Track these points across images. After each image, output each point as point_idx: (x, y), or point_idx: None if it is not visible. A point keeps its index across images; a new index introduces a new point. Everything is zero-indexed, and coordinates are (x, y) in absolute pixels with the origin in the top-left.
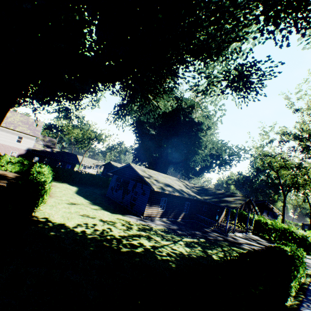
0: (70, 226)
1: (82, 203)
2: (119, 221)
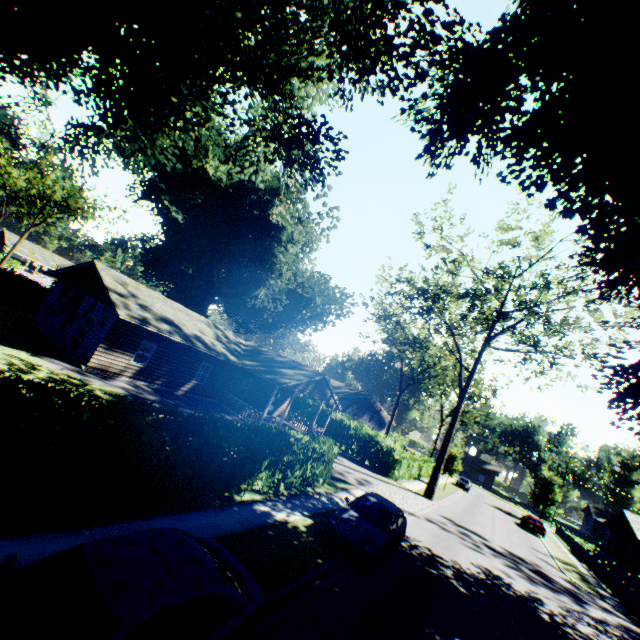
0: None
1: None
2: (9, 358)
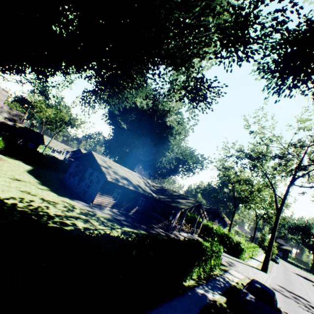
0: (1, 197)
1: (29, 181)
2: (63, 203)
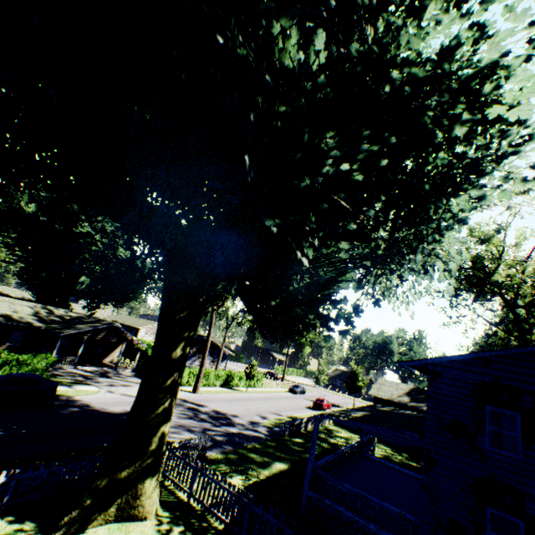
0: None
1: None
2: None
